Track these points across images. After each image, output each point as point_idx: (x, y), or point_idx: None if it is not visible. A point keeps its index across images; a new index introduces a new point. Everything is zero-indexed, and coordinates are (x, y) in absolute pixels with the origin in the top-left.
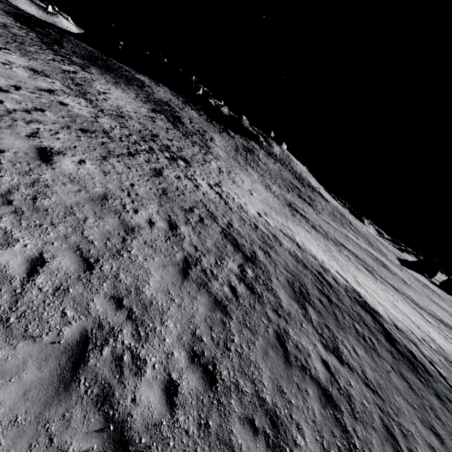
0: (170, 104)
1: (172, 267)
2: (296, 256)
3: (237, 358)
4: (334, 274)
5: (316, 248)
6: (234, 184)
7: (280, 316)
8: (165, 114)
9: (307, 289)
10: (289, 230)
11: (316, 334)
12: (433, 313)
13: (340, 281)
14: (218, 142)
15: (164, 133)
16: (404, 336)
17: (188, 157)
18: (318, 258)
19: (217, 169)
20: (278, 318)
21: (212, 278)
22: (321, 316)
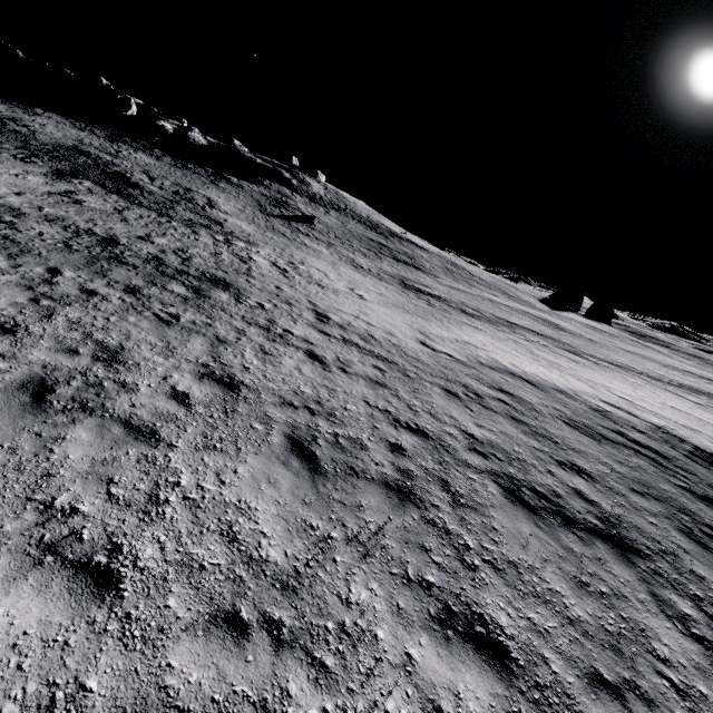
0: (85, 149)
1: None
2: (570, 418)
3: None
4: (615, 413)
5: (528, 362)
6: (327, 291)
7: None
8: (89, 175)
9: (700, 517)
10: (477, 349)
11: None
12: (665, 378)
13: (639, 426)
14: (225, 205)
15: (122, 226)
16: None
17: (214, 269)
18: (567, 390)
19: (275, 271)
20: None
21: None
22: None
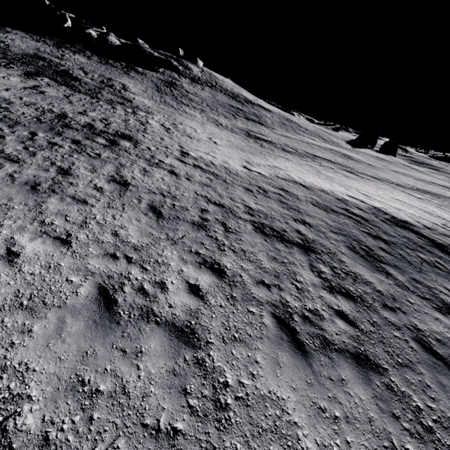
0: (42, 55)
1: (281, 351)
2: (318, 202)
3: (445, 434)
4: (351, 201)
5: (312, 176)
6: (193, 140)
7: (394, 310)
8: (46, 73)
9: (364, 243)
10: (280, 170)
11: (423, 302)
12: (409, 185)
13: (362, 207)
14: (133, 88)
15: (69, 106)
16: (438, 234)
17: (123, 130)
18: (327, 190)
19: (162, 129)
20: (397, 315)
21: (319, 321)
22: (402, 271)
